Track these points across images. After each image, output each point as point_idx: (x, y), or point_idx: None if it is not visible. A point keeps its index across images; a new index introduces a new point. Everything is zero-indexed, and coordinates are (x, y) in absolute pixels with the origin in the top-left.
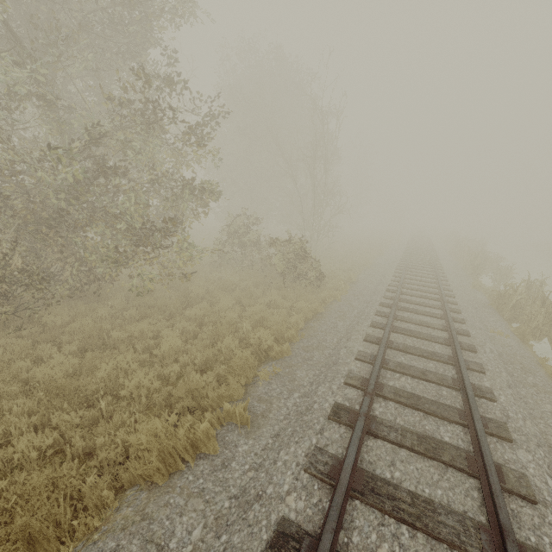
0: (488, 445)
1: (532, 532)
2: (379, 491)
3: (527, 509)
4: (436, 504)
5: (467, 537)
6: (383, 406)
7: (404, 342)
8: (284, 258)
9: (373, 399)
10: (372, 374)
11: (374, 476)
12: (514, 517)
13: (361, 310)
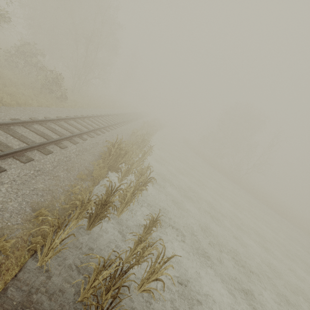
0: (61, 138)
1: (53, 150)
2: (11, 131)
3: (58, 148)
4: (29, 138)
5: (30, 143)
6: (39, 126)
7: (74, 124)
8: (45, 78)
9: (36, 123)
10: (42, 119)
11: (13, 130)
12: (52, 148)
13: (70, 113)
